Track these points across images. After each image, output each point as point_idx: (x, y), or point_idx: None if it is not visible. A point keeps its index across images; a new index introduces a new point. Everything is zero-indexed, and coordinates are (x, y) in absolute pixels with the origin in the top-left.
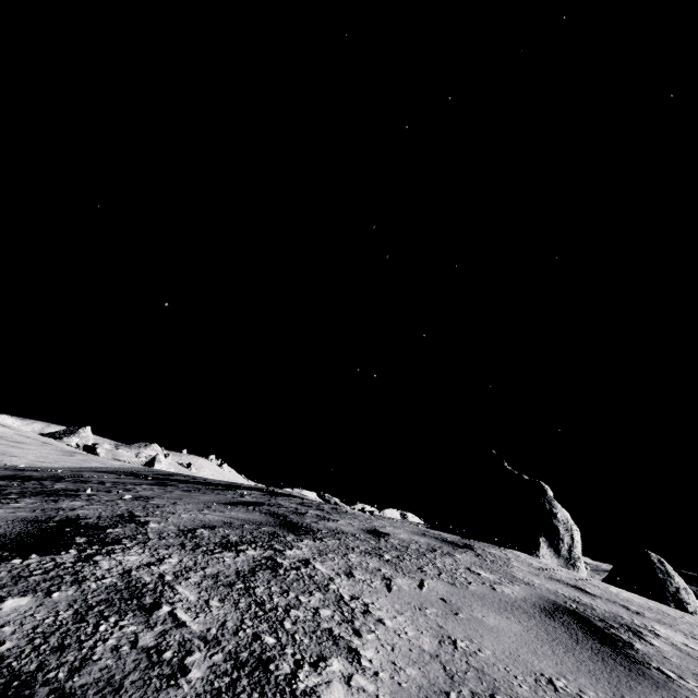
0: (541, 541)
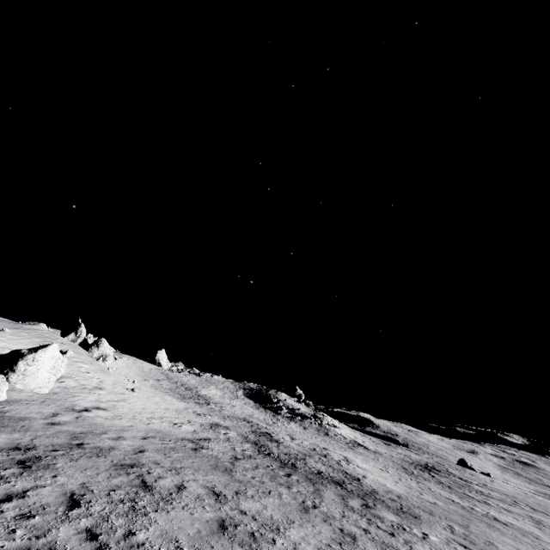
0: (73, 333)
